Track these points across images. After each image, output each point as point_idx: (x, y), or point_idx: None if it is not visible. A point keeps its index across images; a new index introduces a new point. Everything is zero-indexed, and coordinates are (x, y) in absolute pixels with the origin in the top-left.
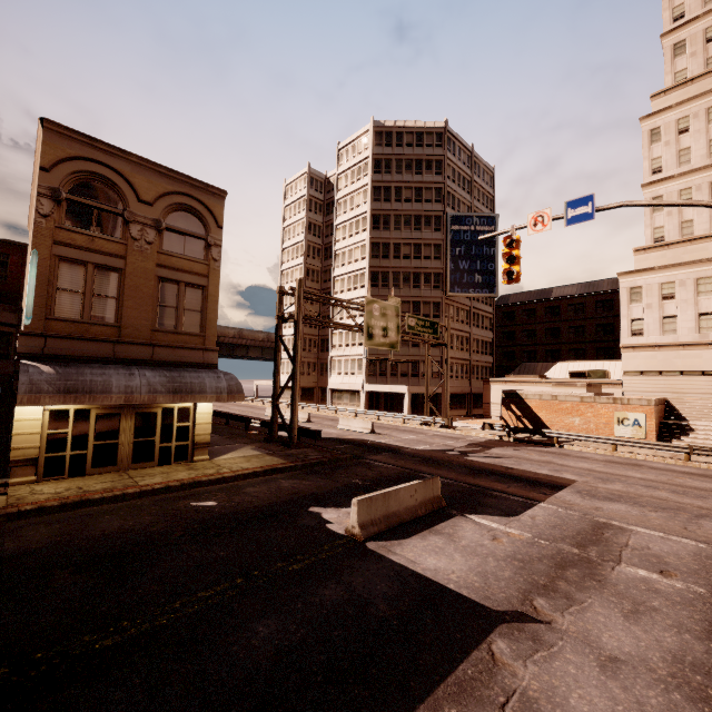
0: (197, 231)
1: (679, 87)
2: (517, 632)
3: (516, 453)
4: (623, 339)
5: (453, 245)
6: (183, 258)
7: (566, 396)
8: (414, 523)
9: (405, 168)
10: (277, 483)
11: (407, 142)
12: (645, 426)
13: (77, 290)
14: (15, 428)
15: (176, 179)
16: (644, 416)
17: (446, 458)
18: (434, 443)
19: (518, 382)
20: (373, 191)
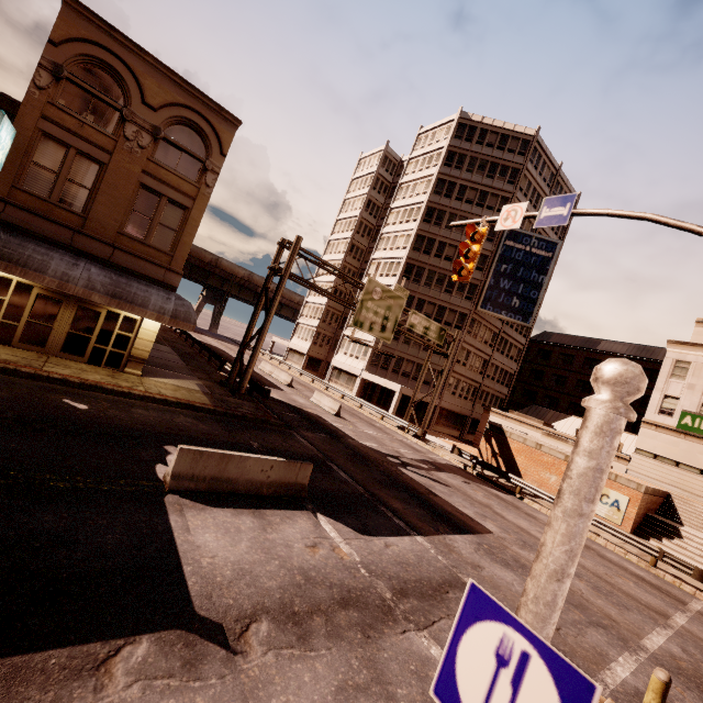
0: (197, 151)
1: None
2: (182, 646)
3: (462, 485)
4: (648, 414)
5: (501, 260)
6: (173, 173)
7: (551, 449)
8: (250, 498)
9: (477, 168)
10: (174, 416)
11: (489, 142)
12: (625, 511)
13: (52, 169)
14: None
15: (189, 93)
16: (627, 500)
17: (378, 461)
18: (387, 445)
19: (519, 421)
20: (436, 183)
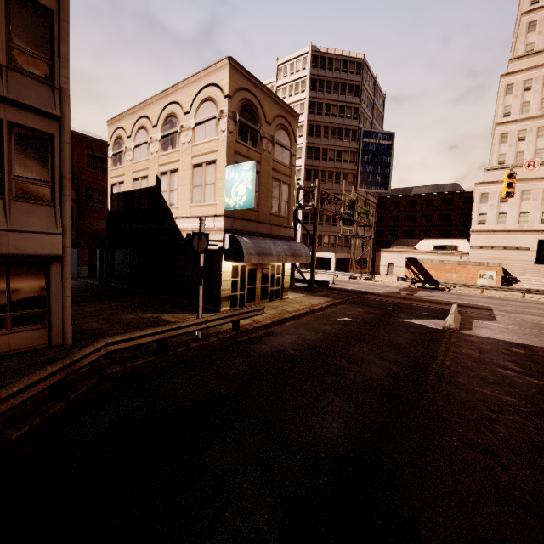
0: (287, 145)
1: (528, 56)
2: None
3: (434, 294)
4: (473, 226)
5: (363, 153)
6: (281, 164)
7: (449, 261)
8: (461, 324)
9: (333, 89)
10: (354, 309)
11: (336, 68)
12: (496, 279)
13: None
14: (222, 277)
15: (280, 105)
16: (496, 273)
17: (407, 297)
18: (380, 289)
19: (401, 251)
20: (309, 105)
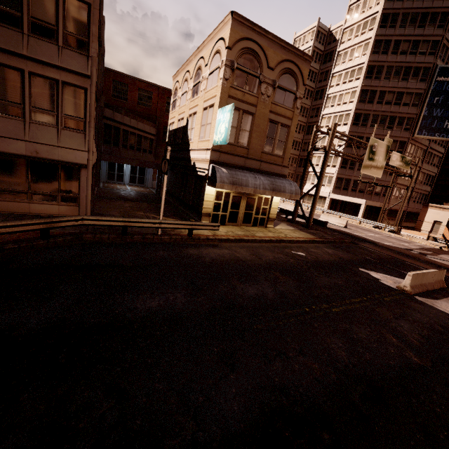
0: (292, 88)
1: None
2: None
3: None
4: None
5: (433, 94)
6: (282, 107)
7: None
8: (433, 292)
9: (409, 22)
10: (323, 249)
11: None
12: None
13: (234, 126)
14: (204, 198)
15: (288, 50)
16: None
17: (413, 255)
18: (394, 242)
19: None
20: (374, 45)
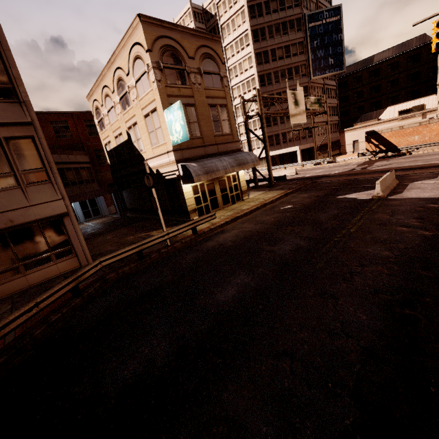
0: (215, 70)
1: None
2: None
3: (391, 162)
4: None
5: (311, 39)
6: (214, 90)
7: (409, 125)
8: (394, 189)
9: None
10: (300, 196)
11: None
12: None
13: None
14: (185, 197)
15: (199, 36)
16: None
17: (359, 172)
18: (338, 169)
19: (364, 126)
20: (249, 11)
